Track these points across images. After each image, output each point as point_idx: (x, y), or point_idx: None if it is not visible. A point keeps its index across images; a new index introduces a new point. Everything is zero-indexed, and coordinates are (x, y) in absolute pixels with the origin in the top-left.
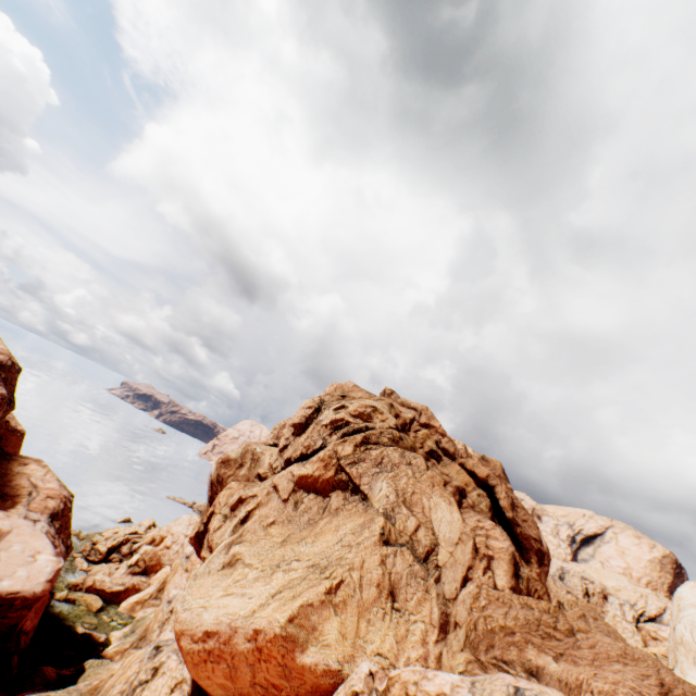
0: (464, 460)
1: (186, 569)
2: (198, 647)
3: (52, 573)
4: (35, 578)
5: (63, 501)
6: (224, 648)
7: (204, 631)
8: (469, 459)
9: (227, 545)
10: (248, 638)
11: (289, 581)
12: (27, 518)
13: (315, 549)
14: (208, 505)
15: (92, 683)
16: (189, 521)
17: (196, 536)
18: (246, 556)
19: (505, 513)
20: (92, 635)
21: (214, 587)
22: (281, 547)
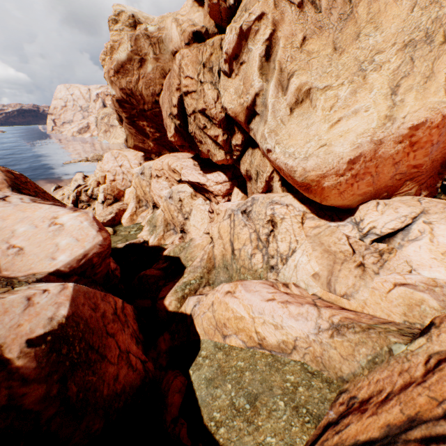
0: None
1: (157, 177)
2: (345, 178)
3: (94, 225)
4: (84, 237)
5: (5, 172)
6: (369, 165)
7: (347, 162)
8: None
9: (278, 87)
10: (398, 142)
11: (392, 74)
12: None
13: (391, 32)
14: (128, 128)
15: (204, 259)
16: (113, 157)
17: (177, 133)
18: (314, 83)
19: None
20: (134, 243)
21: (310, 128)
22: (341, 56)
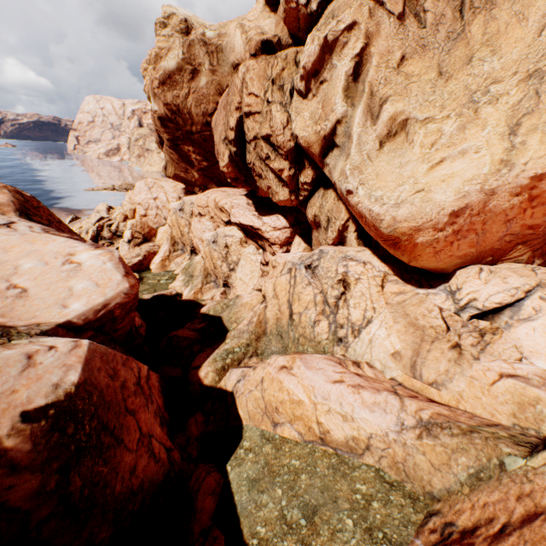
0: None
1: (200, 215)
2: (445, 235)
3: (119, 267)
4: (106, 282)
5: (13, 192)
6: (475, 220)
7: (449, 214)
8: None
9: (366, 114)
10: (515, 194)
11: (512, 110)
12: None
13: (512, 58)
14: (169, 153)
15: (253, 322)
16: (147, 186)
17: (231, 162)
18: (412, 113)
19: None
20: (164, 295)
21: (404, 167)
22: (448, 82)
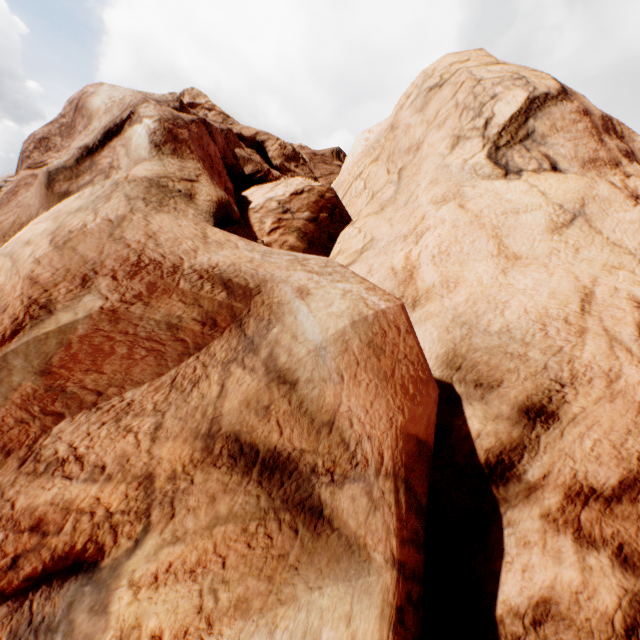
0: (233, 127)
1: None
2: None
3: None
4: None
5: None
6: None
7: None
8: (240, 126)
9: None
10: None
11: None
12: None
13: None
14: None
15: None
16: None
17: None
18: None
19: (272, 163)
20: None
21: None
22: None
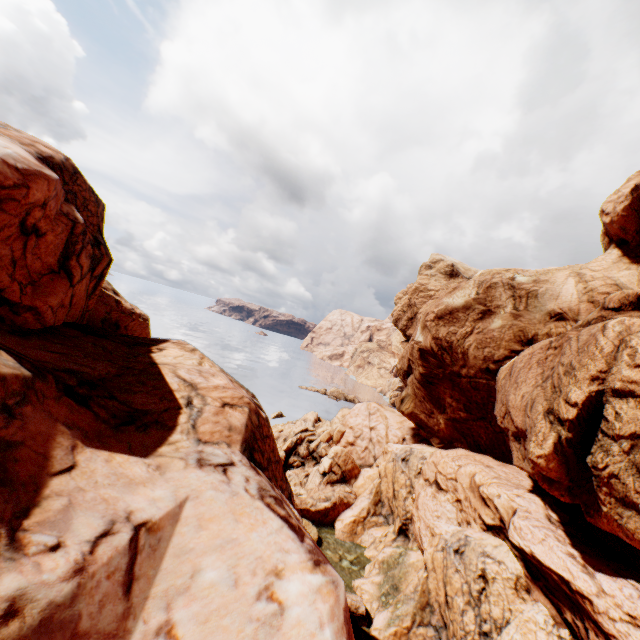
0: None
1: (436, 486)
2: None
3: None
4: None
5: (252, 410)
6: None
7: None
8: None
9: None
10: None
11: None
12: (203, 463)
13: None
14: (414, 387)
15: None
16: (367, 410)
17: (556, 454)
18: None
19: None
20: None
21: None
22: None
